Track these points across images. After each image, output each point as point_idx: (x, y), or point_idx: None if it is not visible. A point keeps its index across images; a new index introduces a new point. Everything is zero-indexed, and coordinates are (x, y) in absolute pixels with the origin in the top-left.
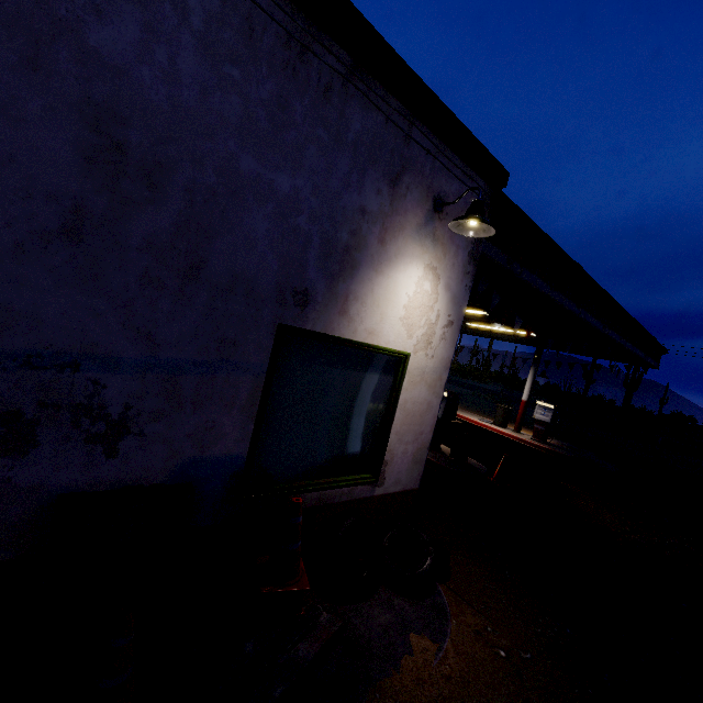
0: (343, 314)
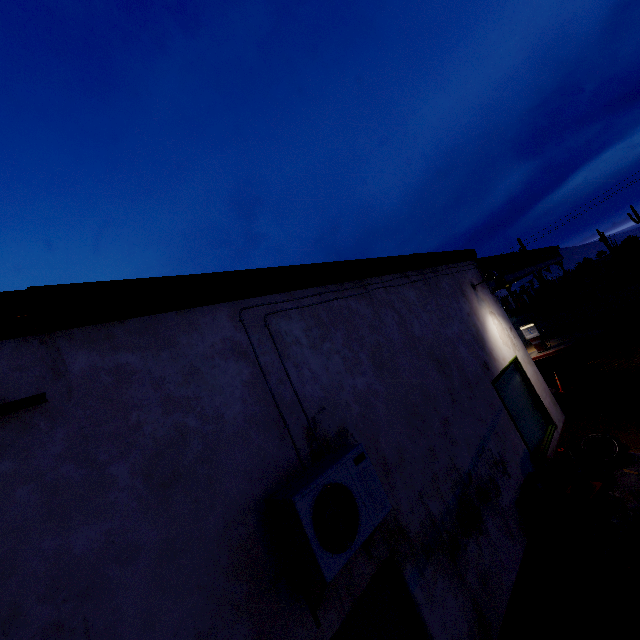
0: (495, 360)
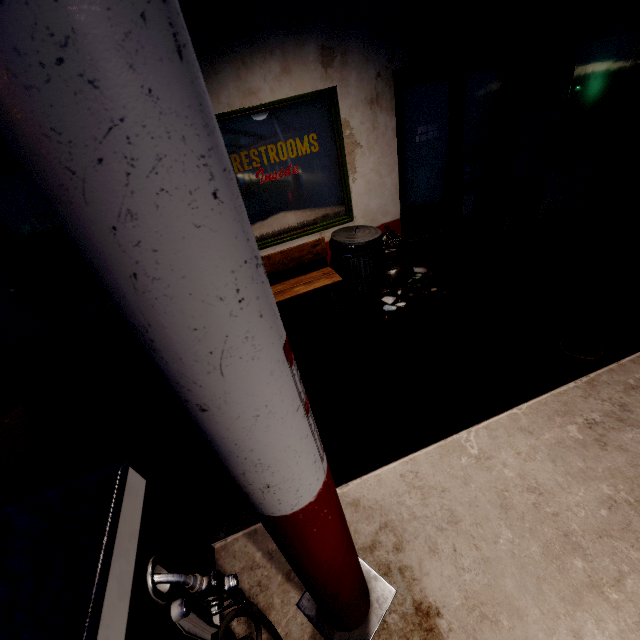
0: None
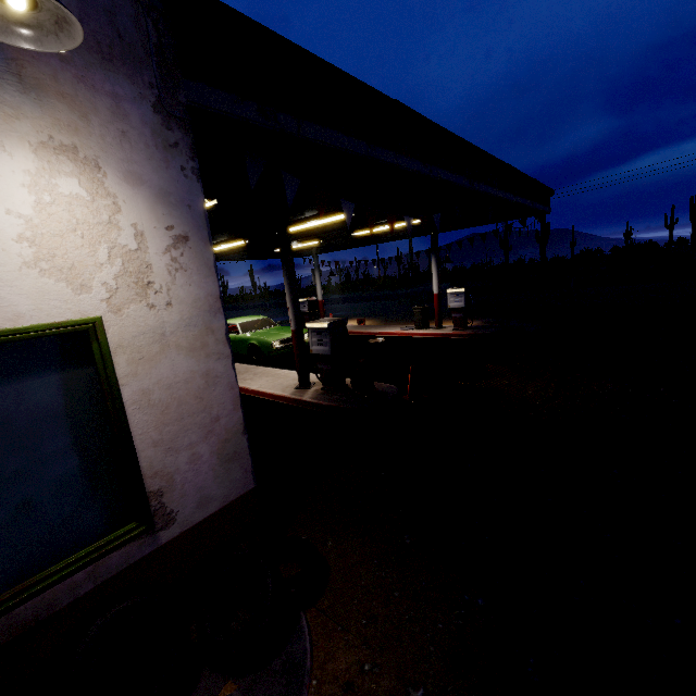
0: None
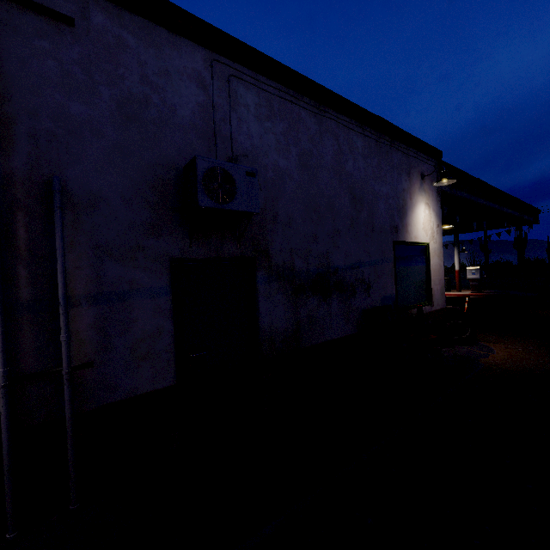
0: (407, 232)
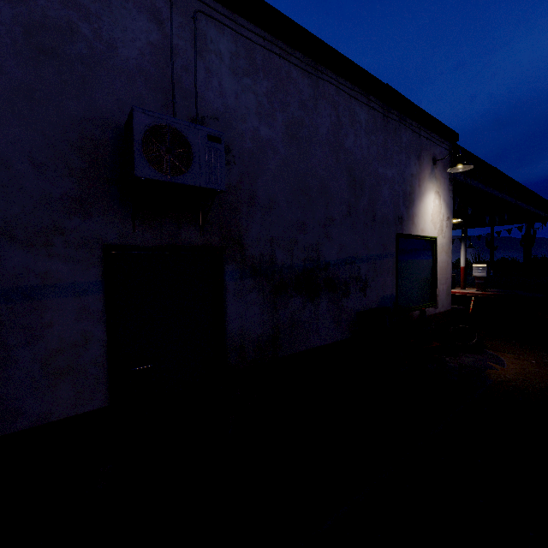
0: (413, 224)
